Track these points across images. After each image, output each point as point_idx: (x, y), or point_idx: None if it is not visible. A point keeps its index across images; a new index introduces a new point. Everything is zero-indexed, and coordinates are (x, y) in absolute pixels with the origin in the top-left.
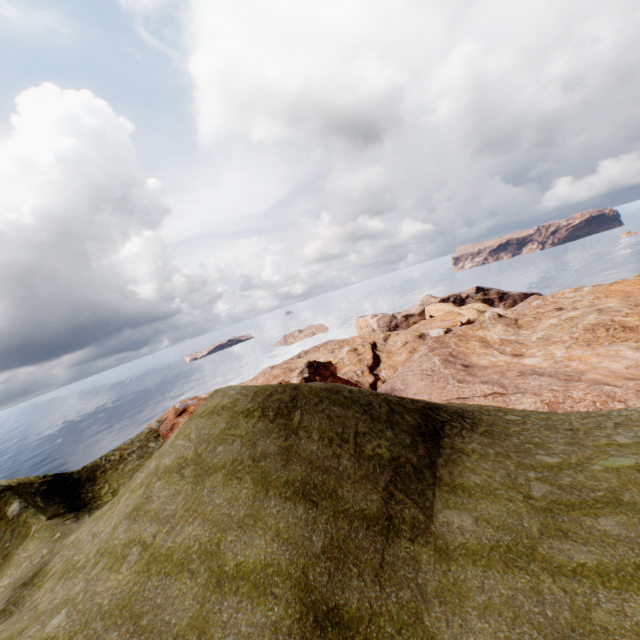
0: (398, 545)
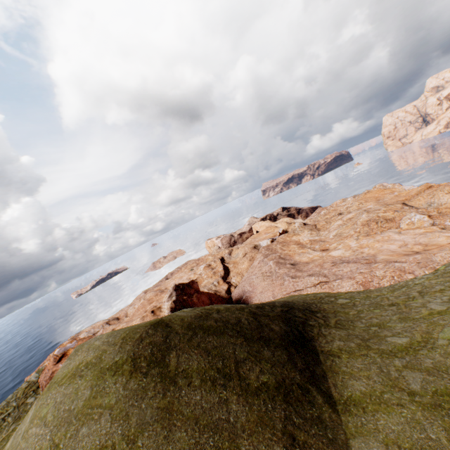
0: None
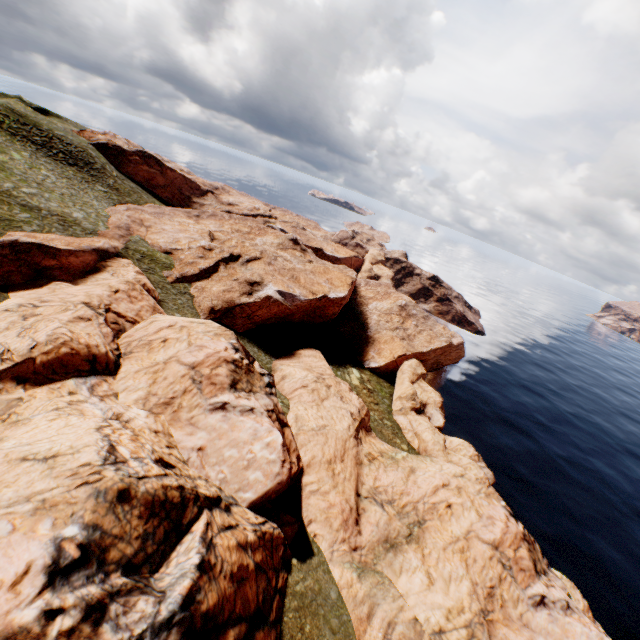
0: None
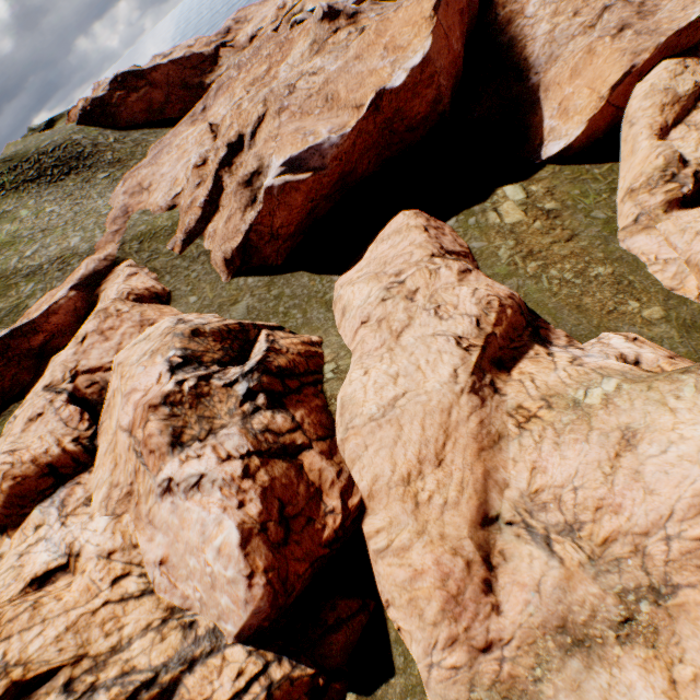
0: None
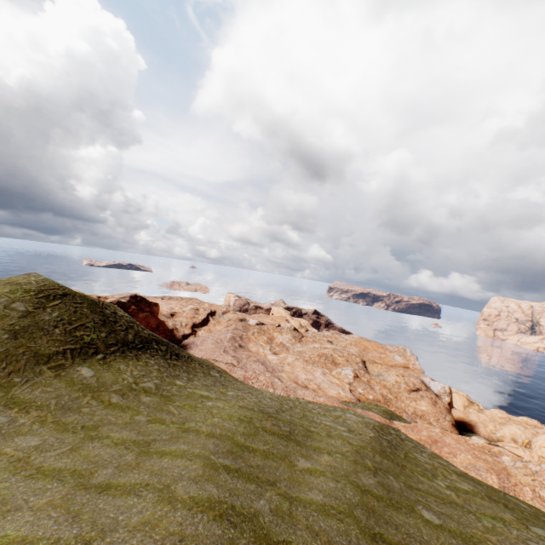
0: (40, 367)
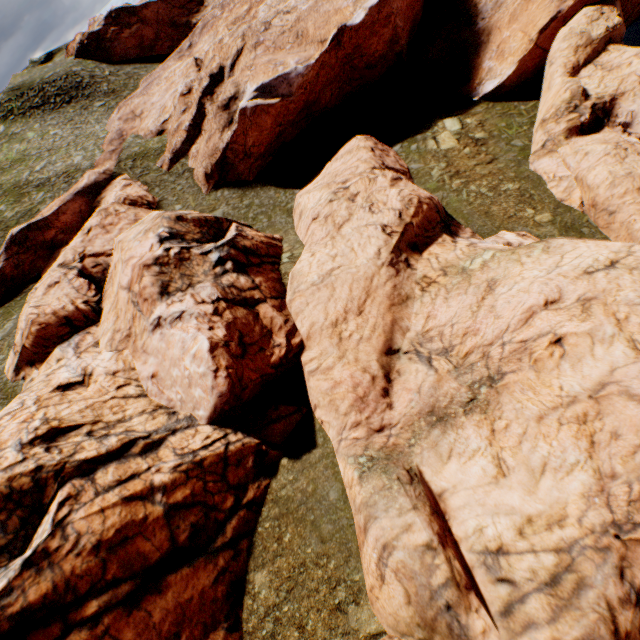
0: None
